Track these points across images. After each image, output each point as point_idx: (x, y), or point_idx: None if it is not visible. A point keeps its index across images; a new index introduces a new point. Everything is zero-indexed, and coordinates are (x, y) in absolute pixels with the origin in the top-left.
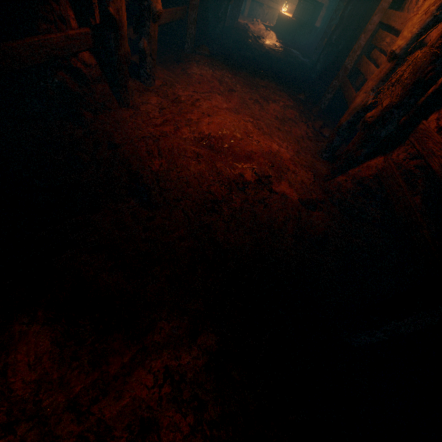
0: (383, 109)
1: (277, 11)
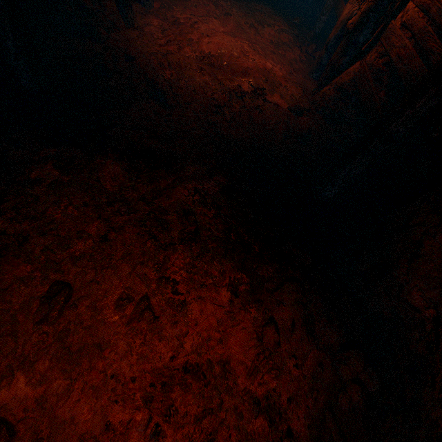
0: (362, 14)
1: None
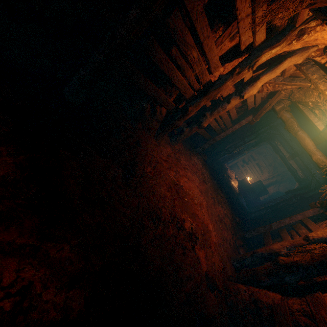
0: (293, 261)
1: (244, 176)
